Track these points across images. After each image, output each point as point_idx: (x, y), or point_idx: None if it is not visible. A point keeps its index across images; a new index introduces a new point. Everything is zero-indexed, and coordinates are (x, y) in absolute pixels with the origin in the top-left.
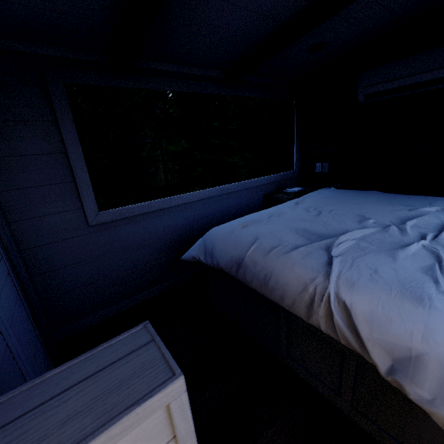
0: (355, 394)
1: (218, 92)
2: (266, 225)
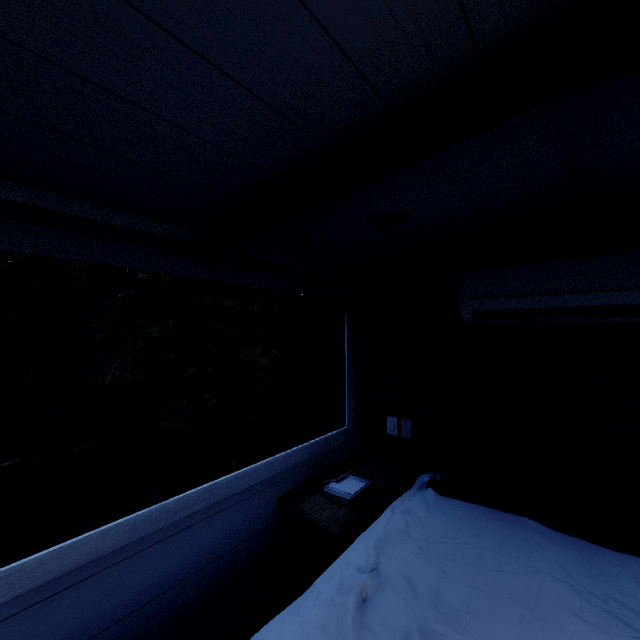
0: None
1: (172, 270)
2: None
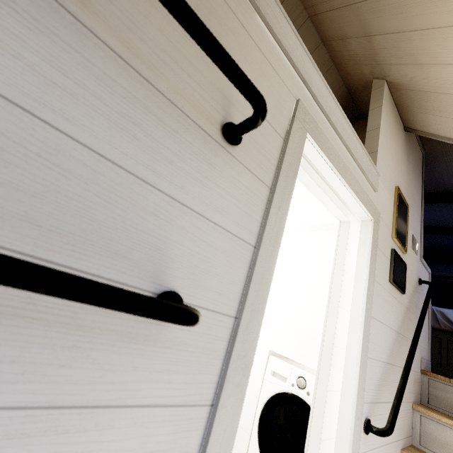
0: (448, 362)
1: None
2: None
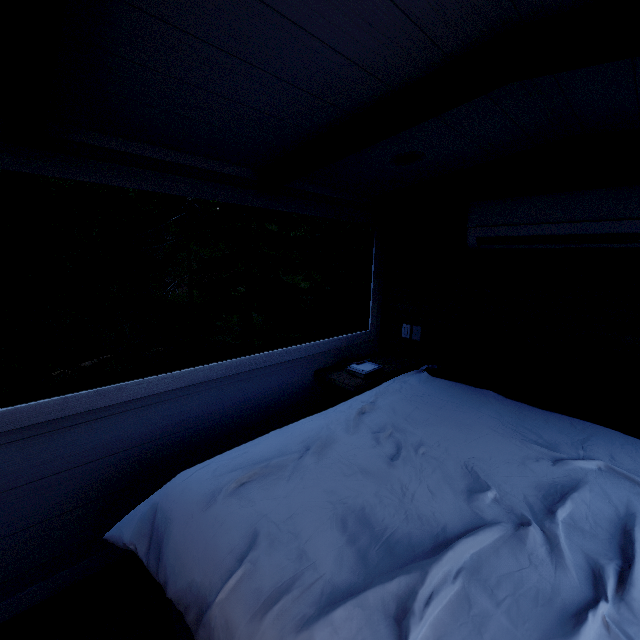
0: None
1: (242, 202)
2: (288, 482)
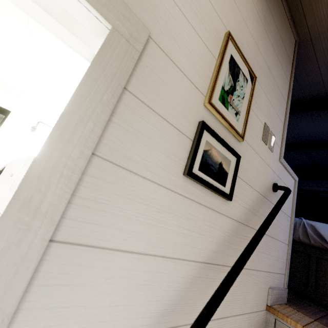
0: (317, 282)
1: None
2: None
